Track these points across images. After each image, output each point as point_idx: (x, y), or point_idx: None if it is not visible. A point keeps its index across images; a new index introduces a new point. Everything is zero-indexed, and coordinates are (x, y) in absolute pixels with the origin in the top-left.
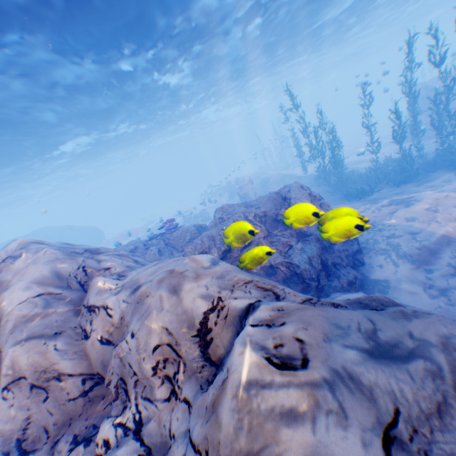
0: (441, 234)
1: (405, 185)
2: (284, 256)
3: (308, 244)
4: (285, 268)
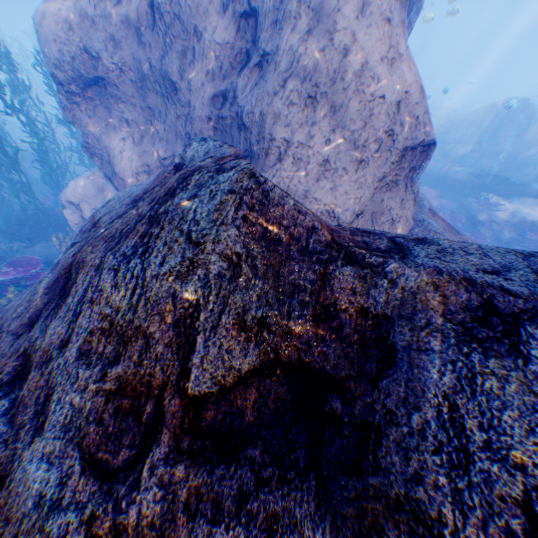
0: None
1: None
2: None
3: None
4: None
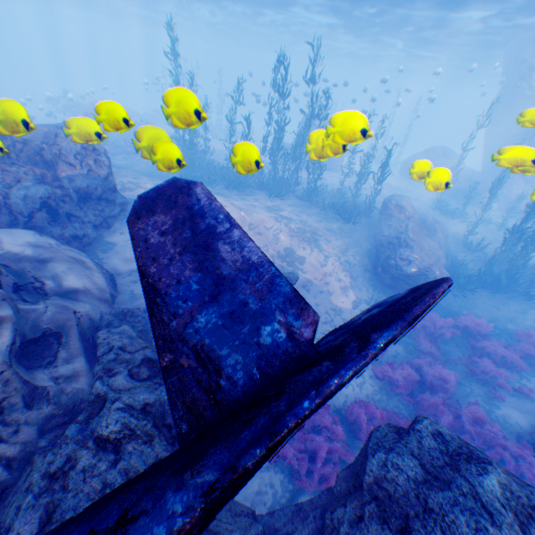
0: None
1: (234, 191)
2: (5, 186)
3: (42, 186)
4: (2, 199)
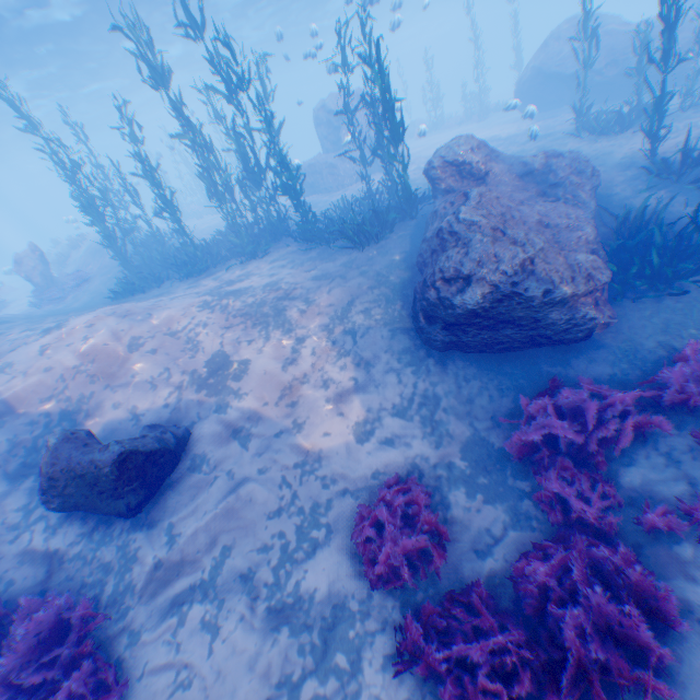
0: (6, 396)
1: (193, 278)
2: None
3: None
4: None
